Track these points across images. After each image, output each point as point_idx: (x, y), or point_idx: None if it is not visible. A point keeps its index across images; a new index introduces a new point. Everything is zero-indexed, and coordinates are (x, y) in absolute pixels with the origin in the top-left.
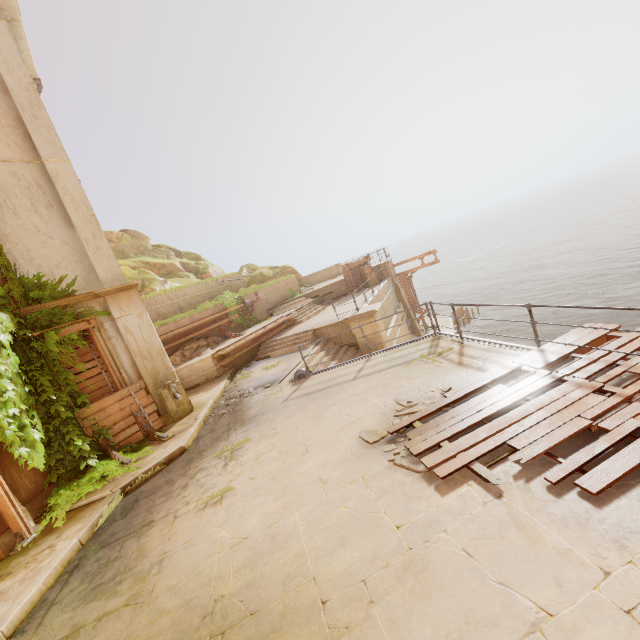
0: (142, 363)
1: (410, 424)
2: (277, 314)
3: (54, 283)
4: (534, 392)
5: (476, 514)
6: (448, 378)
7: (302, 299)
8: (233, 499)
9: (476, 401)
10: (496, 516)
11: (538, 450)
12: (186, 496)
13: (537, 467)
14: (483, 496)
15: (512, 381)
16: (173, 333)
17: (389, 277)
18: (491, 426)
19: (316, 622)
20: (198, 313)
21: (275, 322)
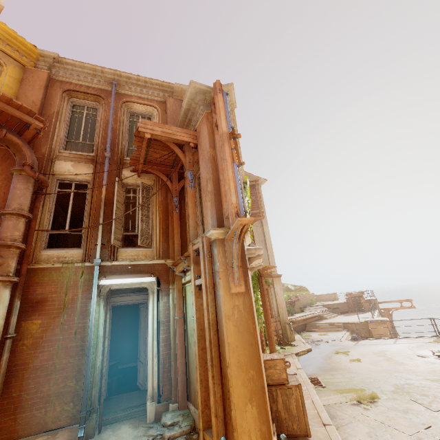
0: (280, 309)
1: None
2: (307, 311)
3: None
4: None
5: None
6: None
7: (320, 307)
8: (365, 362)
9: None
10: None
11: None
12: (336, 359)
13: None
14: None
15: None
16: None
17: (377, 308)
18: None
19: (436, 378)
20: None
21: (313, 314)
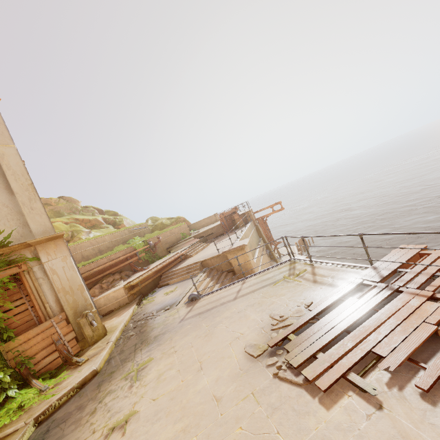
0: (64, 297)
1: (286, 337)
2: (174, 251)
3: None
4: (380, 302)
5: (364, 429)
6: (308, 294)
7: (191, 239)
8: (136, 424)
9: (336, 313)
10: (383, 431)
11: (401, 357)
12: (93, 423)
13: (404, 373)
14: (365, 408)
15: (359, 293)
16: (93, 270)
17: (251, 221)
18: (354, 335)
19: None
20: (114, 254)
21: (172, 257)
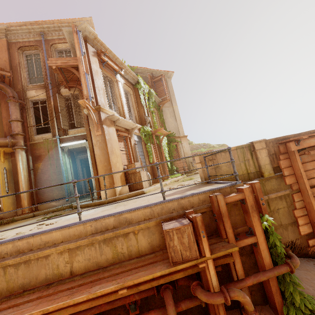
0: (186, 155)
1: None
2: None
3: (172, 133)
4: None
5: None
6: None
7: None
8: None
9: None
10: None
11: None
12: None
13: None
14: None
15: None
16: None
17: None
18: None
19: None
20: (193, 152)
21: None
